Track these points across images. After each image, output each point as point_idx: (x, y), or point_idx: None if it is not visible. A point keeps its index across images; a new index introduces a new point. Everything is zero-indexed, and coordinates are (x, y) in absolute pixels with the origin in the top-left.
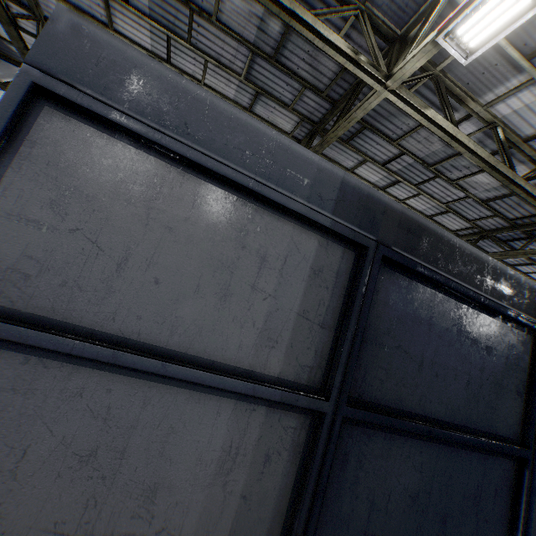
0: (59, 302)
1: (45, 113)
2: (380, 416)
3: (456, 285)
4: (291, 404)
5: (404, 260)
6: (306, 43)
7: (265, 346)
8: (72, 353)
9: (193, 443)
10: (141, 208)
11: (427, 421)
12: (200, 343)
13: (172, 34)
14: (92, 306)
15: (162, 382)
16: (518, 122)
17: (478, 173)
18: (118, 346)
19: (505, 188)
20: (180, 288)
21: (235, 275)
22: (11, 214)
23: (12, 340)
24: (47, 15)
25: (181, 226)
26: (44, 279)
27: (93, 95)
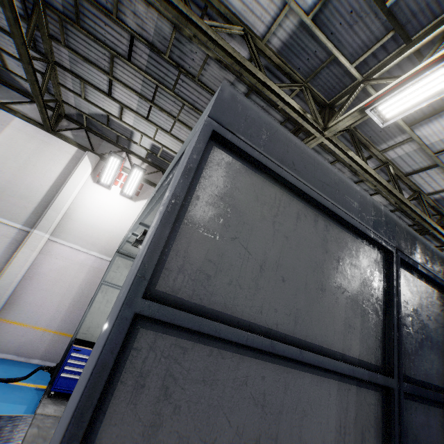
0: (228, 298)
1: (213, 150)
2: (422, 389)
3: (439, 279)
4: (374, 382)
5: (411, 261)
6: (262, 101)
7: (348, 332)
8: (247, 343)
9: (318, 424)
10: (269, 222)
11: (442, 392)
12: (312, 331)
13: (160, 84)
14: (248, 301)
15: (294, 367)
16: (402, 163)
17: (374, 195)
18: (265, 336)
19: (392, 205)
20: (296, 285)
21: (325, 274)
22: (197, 225)
23: (209, 333)
24: (57, 60)
25: (292, 236)
26: (218, 278)
27: (245, 140)
